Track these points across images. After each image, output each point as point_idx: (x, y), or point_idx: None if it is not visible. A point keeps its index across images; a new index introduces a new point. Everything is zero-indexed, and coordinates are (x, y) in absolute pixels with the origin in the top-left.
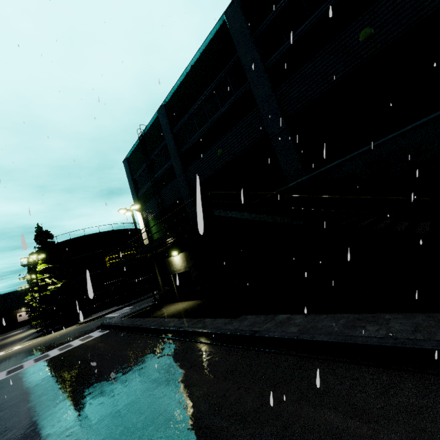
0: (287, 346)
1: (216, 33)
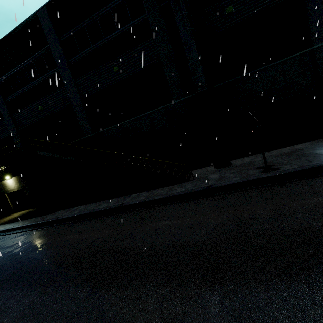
0: (70, 220)
1: (31, 21)
